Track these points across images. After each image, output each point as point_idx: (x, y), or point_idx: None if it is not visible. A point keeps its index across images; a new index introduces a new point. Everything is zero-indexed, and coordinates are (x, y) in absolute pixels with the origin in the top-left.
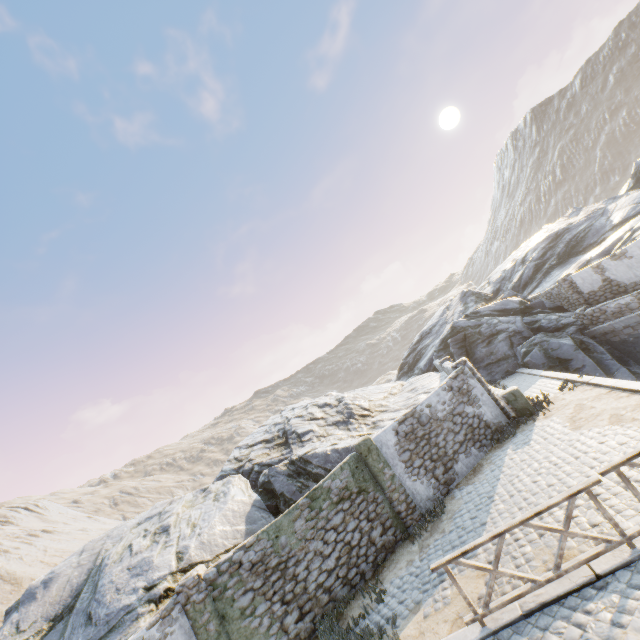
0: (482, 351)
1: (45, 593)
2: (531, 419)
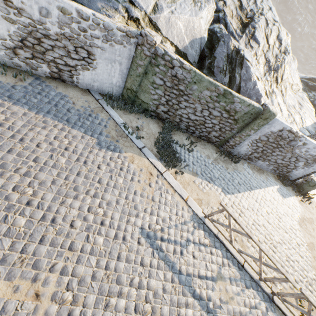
0: None
1: None
2: (296, 192)
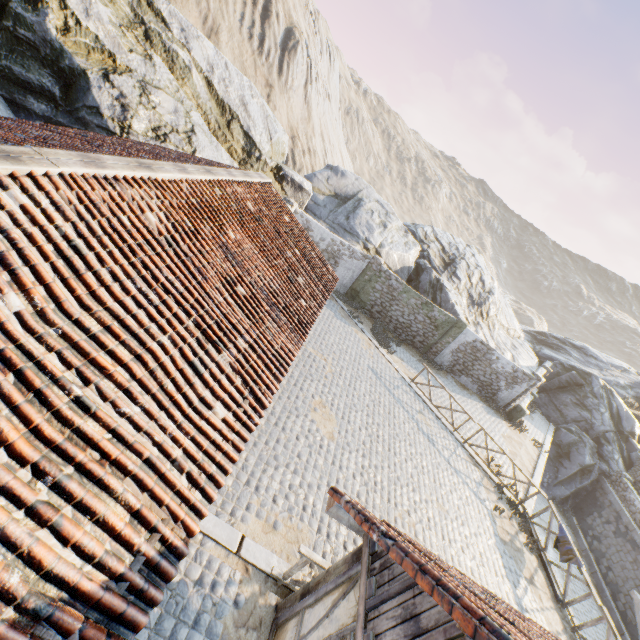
0: (566, 399)
1: (340, 179)
2: (505, 419)
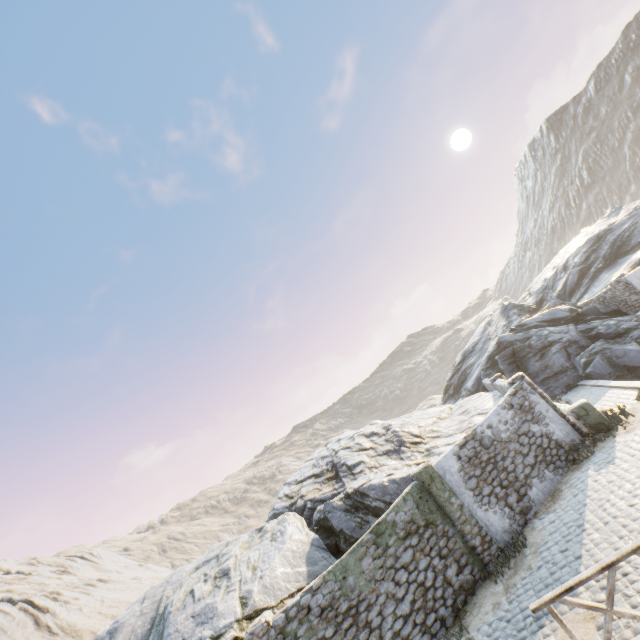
0: (535, 365)
1: None
2: (609, 435)
